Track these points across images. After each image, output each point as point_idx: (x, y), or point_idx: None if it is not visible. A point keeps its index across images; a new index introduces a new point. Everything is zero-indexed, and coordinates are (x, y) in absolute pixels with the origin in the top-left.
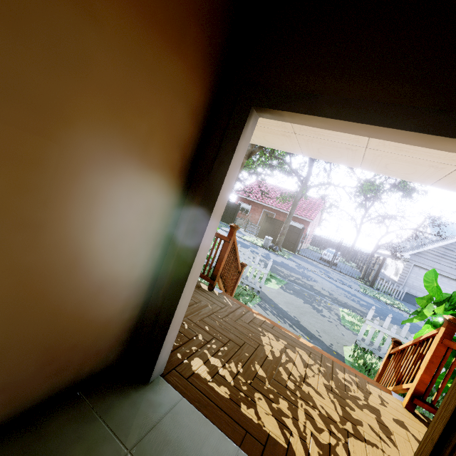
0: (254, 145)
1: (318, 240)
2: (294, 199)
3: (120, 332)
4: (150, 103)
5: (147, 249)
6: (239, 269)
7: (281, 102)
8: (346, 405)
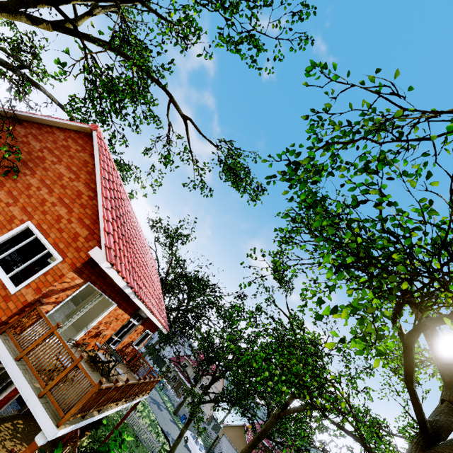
0: None
1: None
2: None
3: None
4: None
5: None
6: None
7: None
8: (7, 450)
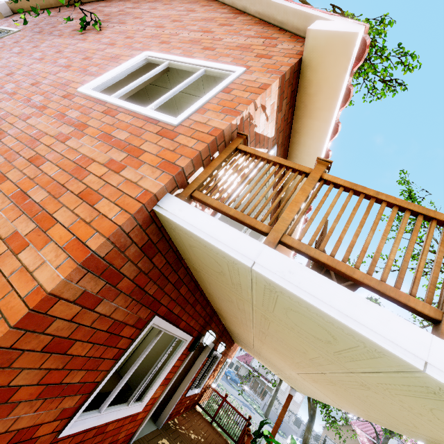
0: None
1: None
2: None
3: (163, 402)
4: None
5: (178, 378)
6: None
7: None
8: None
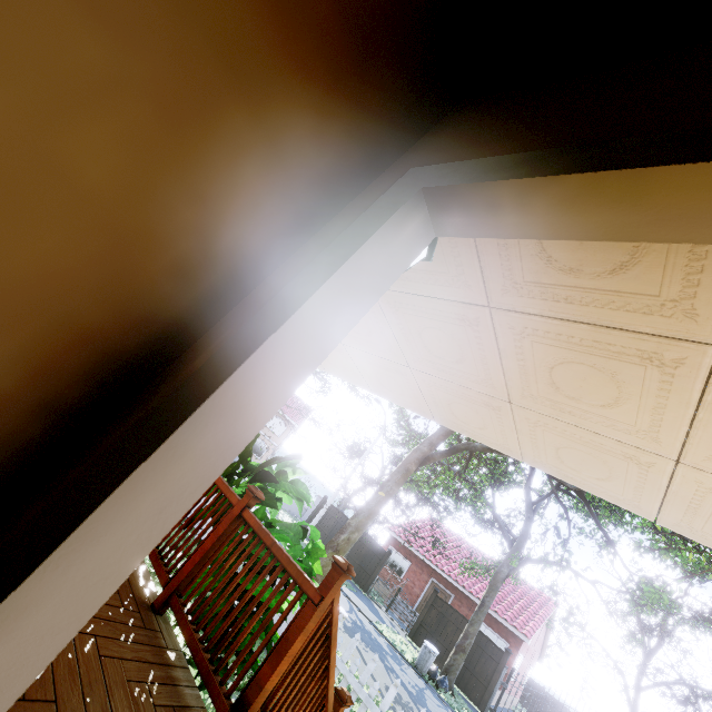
0: (434, 447)
1: (539, 696)
2: (494, 574)
3: None
4: (143, 22)
5: None
6: (328, 709)
7: (497, 170)
8: None
